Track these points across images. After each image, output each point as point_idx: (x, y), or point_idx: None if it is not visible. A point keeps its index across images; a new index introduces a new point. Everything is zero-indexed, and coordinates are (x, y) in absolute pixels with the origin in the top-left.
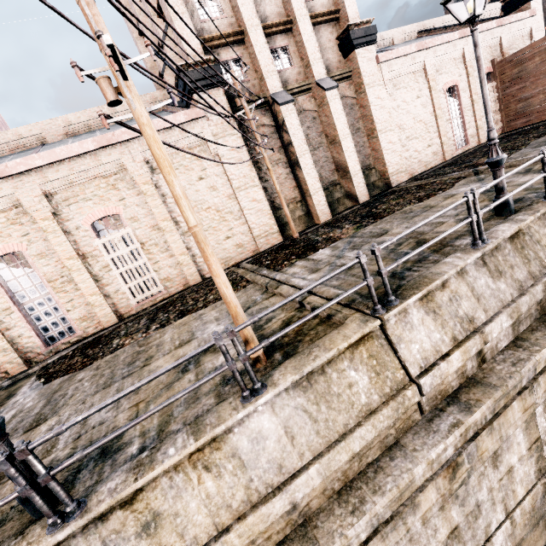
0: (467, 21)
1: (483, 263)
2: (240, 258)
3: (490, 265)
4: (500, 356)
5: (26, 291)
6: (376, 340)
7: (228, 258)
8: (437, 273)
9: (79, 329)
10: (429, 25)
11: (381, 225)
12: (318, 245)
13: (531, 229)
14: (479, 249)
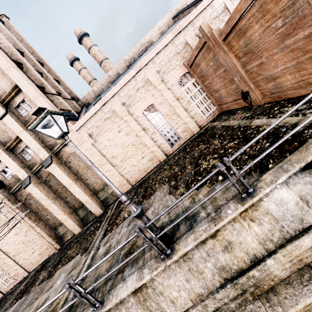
0: None
1: None
2: (43, 259)
3: None
4: None
5: None
6: None
7: (37, 261)
8: None
9: None
10: (181, 5)
11: (30, 297)
12: (28, 289)
13: None
14: None
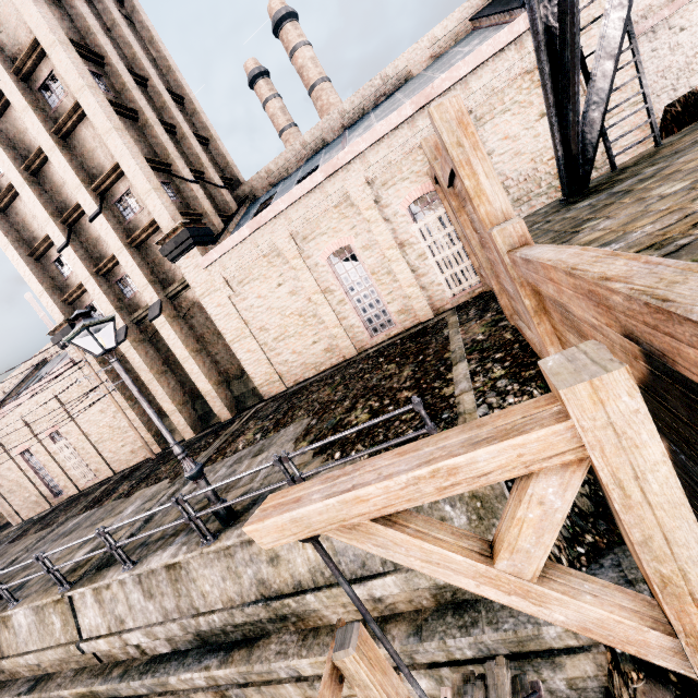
0: None
1: None
2: (136, 461)
3: None
4: None
5: (41, 467)
6: None
7: (128, 460)
8: None
9: (66, 492)
10: None
11: (99, 514)
12: (102, 500)
13: None
14: None
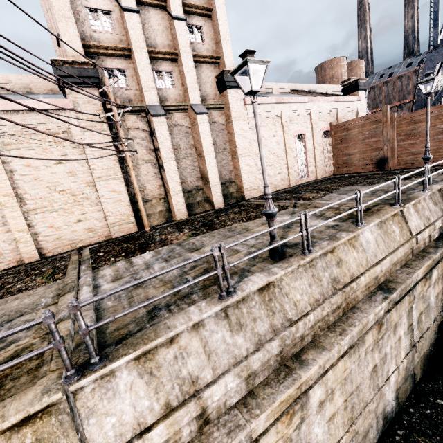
0: (249, 93)
1: (225, 315)
2: (89, 242)
3: (232, 318)
4: (225, 416)
5: None
6: (55, 417)
7: (76, 240)
8: (168, 326)
9: None
10: (299, 87)
11: (205, 238)
12: (151, 245)
13: (283, 281)
14: (222, 302)
